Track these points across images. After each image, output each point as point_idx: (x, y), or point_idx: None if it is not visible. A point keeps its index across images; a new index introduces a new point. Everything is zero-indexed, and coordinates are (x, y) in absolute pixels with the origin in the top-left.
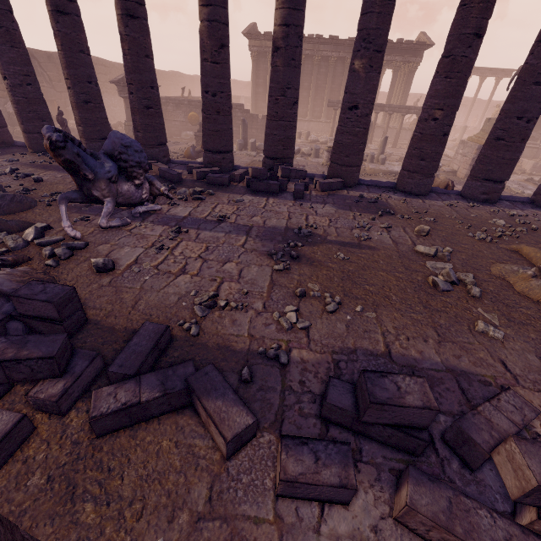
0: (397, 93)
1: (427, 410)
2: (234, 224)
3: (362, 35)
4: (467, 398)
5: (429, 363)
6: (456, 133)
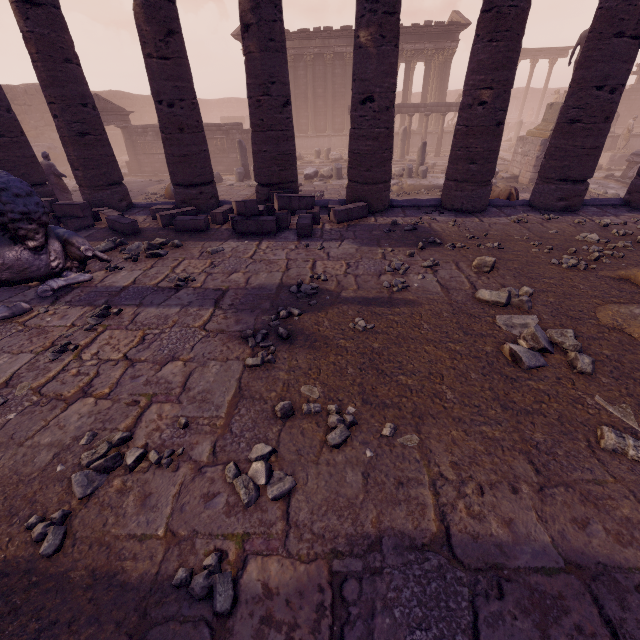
0: (433, 90)
1: None
2: (199, 289)
3: None
4: None
5: (530, 551)
6: (510, 131)
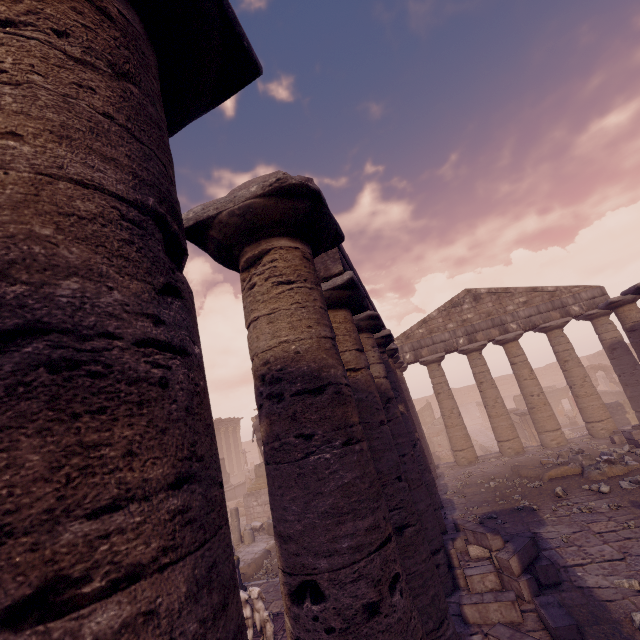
0: None
1: None
2: None
3: (393, 386)
4: None
5: None
6: None
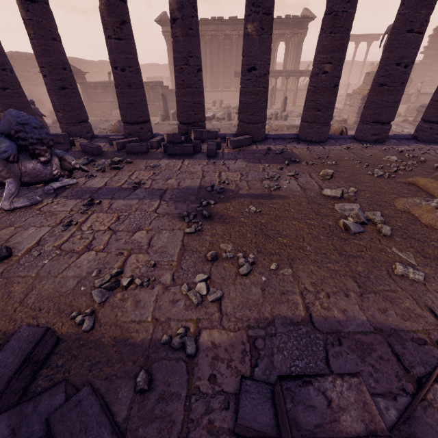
0: (291, 61)
1: (372, 437)
2: (149, 189)
3: None
4: (404, 367)
5: (355, 324)
6: (341, 90)
